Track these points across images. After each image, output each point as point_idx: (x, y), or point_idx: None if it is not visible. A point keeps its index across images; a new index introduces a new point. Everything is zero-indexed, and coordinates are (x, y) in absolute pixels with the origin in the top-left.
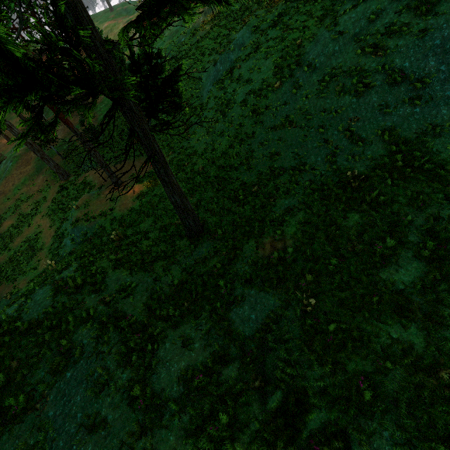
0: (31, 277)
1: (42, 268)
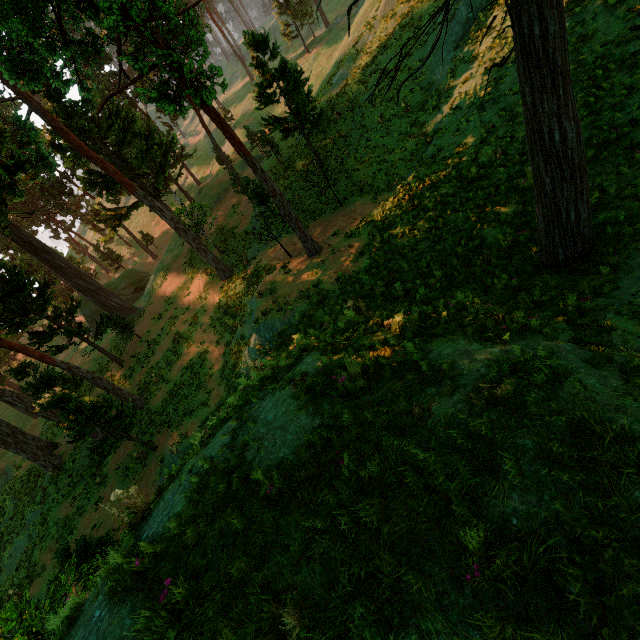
0: (202, 417)
1: (215, 402)
